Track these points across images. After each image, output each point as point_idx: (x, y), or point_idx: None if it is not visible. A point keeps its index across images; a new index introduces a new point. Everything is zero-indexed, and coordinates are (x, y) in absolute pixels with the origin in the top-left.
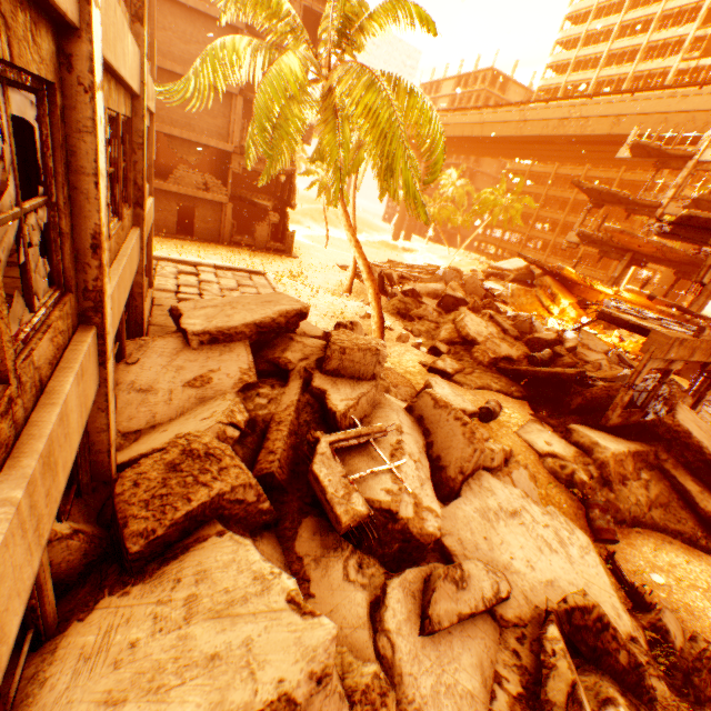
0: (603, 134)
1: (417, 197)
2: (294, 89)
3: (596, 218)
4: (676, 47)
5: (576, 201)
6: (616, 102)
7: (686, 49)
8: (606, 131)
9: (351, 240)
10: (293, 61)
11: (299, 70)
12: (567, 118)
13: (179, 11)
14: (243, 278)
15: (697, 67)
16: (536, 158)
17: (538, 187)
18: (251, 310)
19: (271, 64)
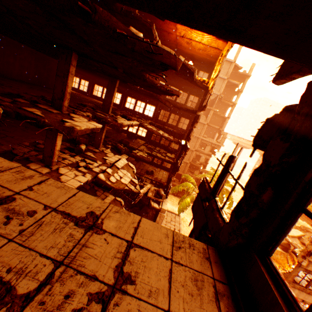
0: None
1: None
2: (187, 204)
3: None
4: None
5: None
6: None
7: None
8: None
9: None
10: (188, 199)
11: (189, 200)
12: None
13: None
14: (173, 216)
15: None
16: None
17: None
18: None
19: (184, 199)
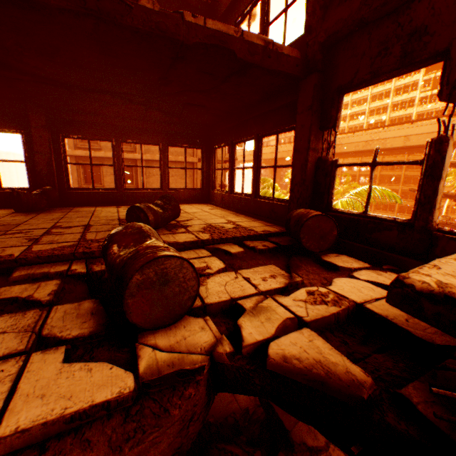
0: (400, 146)
1: None
2: None
3: (399, 184)
4: (411, 85)
5: (381, 176)
6: (401, 129)
7: (420, 86)
8: (401, 144)
9: None
10: None
11: None
12: (370, 140)
13: None
14: None
15: (432, 94)
16: (347, 157)
17: (351, 171)
18: None
19: None
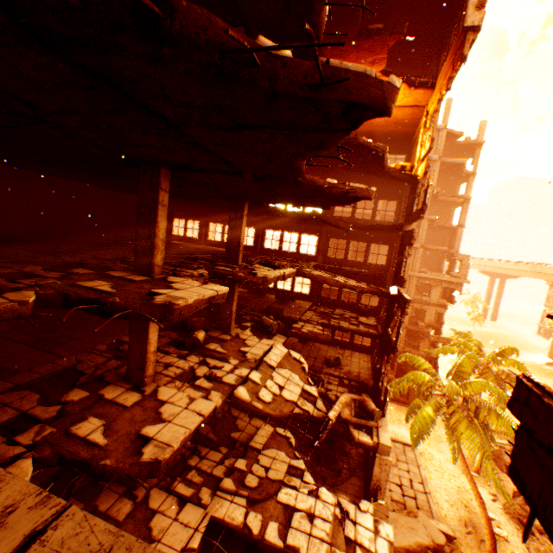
0: None
1: (502, 488)
2: (428, 420)
3: None
4: None
5: None
6: None
7: None
8: None
9: (466, 475)
10: (428, 408)
11: (431, 412)
12: None
13: (377, 299)
14: (399, 449)
15: None
16: None
17: None
18: (403, 533)
19: (418, 409)
